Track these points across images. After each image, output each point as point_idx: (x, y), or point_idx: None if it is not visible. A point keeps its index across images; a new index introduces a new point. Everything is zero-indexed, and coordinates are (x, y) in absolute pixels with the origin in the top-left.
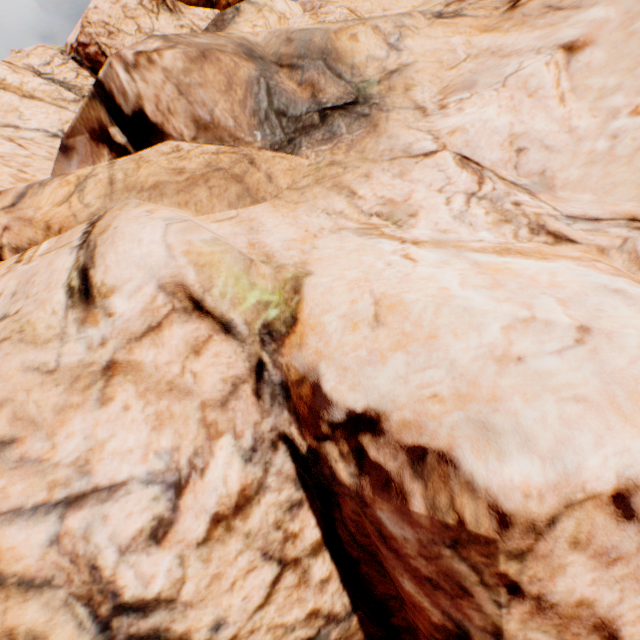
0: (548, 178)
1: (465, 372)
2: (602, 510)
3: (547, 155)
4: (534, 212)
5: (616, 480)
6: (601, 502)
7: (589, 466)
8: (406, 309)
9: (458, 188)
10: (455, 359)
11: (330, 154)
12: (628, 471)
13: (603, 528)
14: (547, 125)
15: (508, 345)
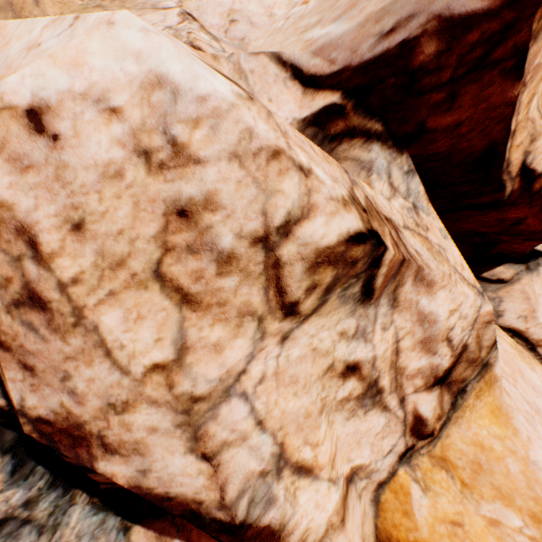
0: (245, 44)
1: (10, 62)
2: (18, 122)
3: (250, 29)
4: (196, 38)
5: (32, 99)
6: (18, 115)
7: (9, 81)
8: (5, 29)
9: (165, 24)
10: (10, 55)
11: (101, 0)
12: (43, 93)
13: (18, 137)
14: (257, 9)
15: (39, 38)
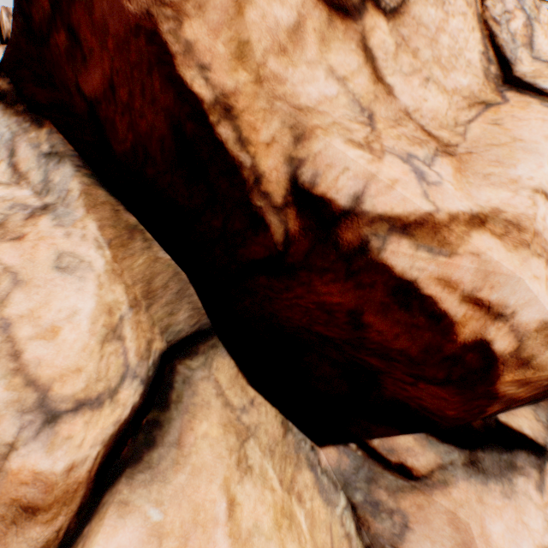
0: None
1: None
2: None
3: None
4: None
5: None
6: None
7: None
8: None
9: None
10: None
11: None
12: None
13: None
14: None
15: None
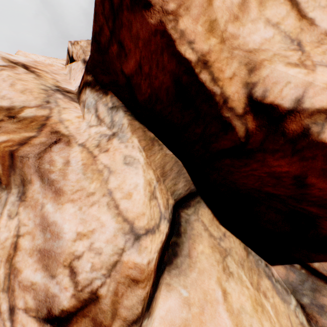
0: None
1: None
2: None
3: None
4: None
5: None
6: None
7: None
8: None
9: None
10: None
11: None
12: None
13: None
14: None
15: None
